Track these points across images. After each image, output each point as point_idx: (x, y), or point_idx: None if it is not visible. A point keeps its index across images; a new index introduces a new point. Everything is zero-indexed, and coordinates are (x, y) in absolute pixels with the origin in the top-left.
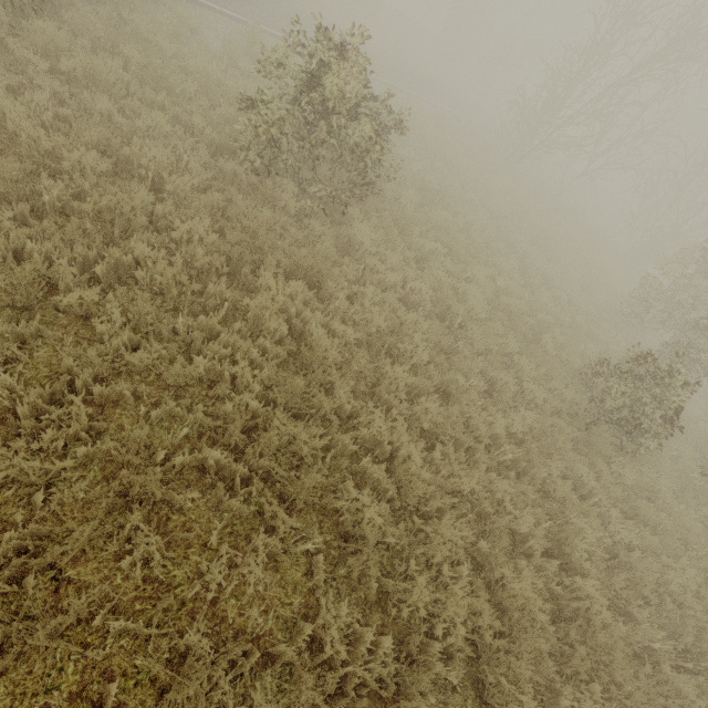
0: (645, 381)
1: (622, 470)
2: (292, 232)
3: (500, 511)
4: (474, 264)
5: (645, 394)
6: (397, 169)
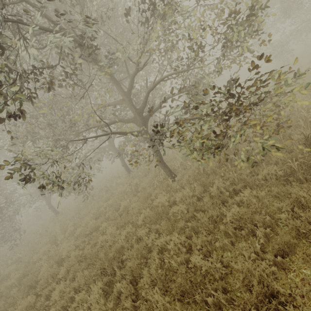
0: None
1: None
2: None
3: None
4: None
5: None
6: None
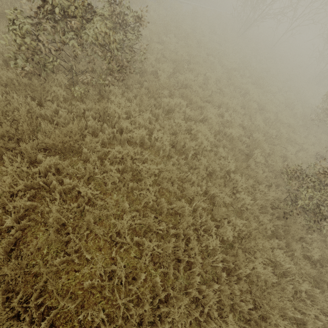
0: (327, 185)
1: (310, 247)
2: (62, 114)
3: (211, 314)
4: (208, 108)
5: (327, 194)
6: (144, 53)
